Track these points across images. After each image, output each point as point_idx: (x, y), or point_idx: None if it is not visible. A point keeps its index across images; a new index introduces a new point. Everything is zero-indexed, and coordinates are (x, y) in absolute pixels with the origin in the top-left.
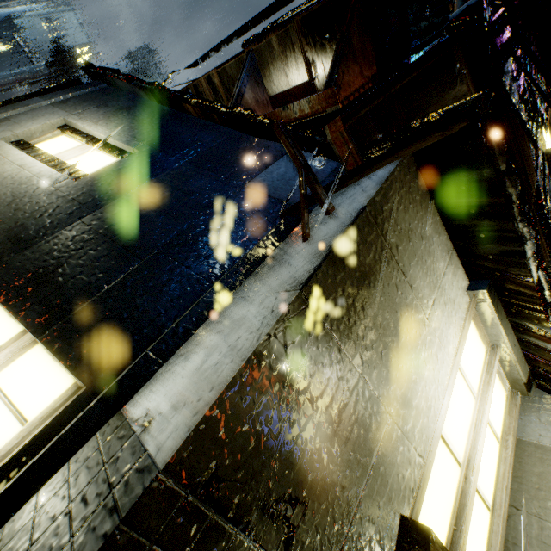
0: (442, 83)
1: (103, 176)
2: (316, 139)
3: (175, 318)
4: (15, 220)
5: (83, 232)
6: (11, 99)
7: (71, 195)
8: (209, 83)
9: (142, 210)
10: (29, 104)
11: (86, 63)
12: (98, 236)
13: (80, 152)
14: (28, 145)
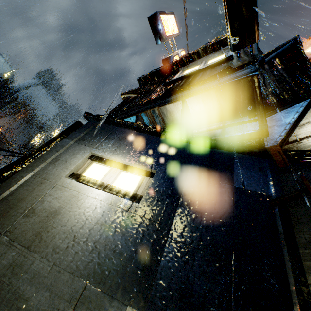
0: (306, 116)
1: (152, 196)
2: (254, 150)
3: (291, 310)
4: (128, 248)
5: (179, 248)
6: (47, 142)
7: (145, 216)
8: (153, 113)
9: (197, 219)
10: (64, 145)
11: (86, 112)
12: (190, 248)
13: (115, 175)
14: (81, 176)
